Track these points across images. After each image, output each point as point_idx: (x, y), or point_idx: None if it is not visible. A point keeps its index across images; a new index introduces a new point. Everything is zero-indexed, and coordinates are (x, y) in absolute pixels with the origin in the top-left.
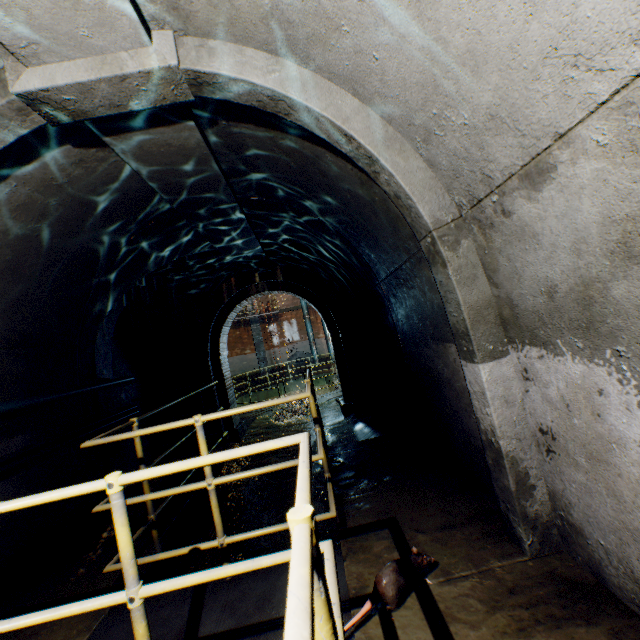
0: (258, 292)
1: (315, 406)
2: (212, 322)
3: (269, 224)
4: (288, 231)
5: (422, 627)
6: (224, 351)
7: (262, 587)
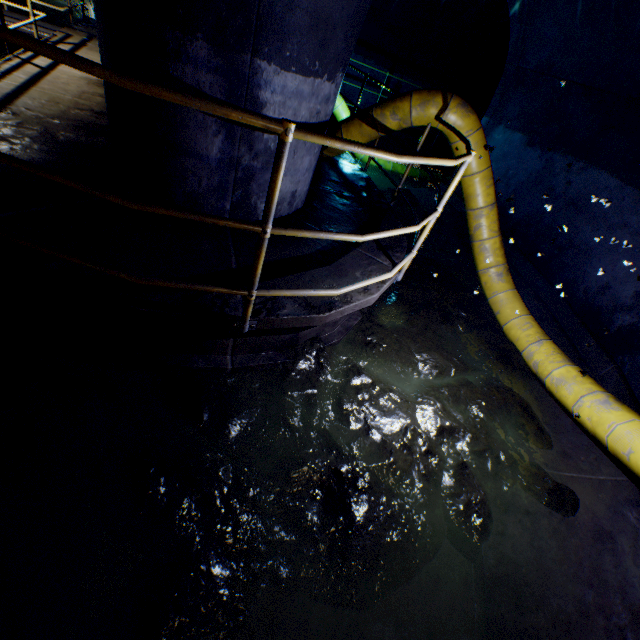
0: None
1: None
2: None
3: None
4: None
5: (80, 41)
6: None
7: (24, 18)
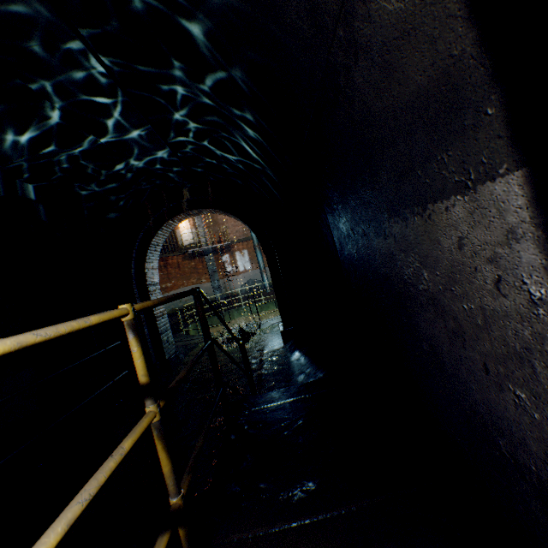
0: (184, 211)
1: (144, 360)
2: (135, 245)
3: (156, 96)
4: (186, 109)
5: None
6: (153, 277)
7: None
